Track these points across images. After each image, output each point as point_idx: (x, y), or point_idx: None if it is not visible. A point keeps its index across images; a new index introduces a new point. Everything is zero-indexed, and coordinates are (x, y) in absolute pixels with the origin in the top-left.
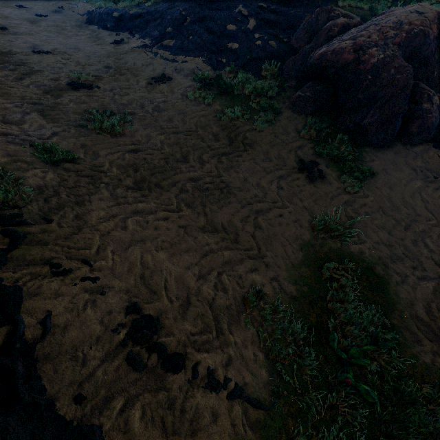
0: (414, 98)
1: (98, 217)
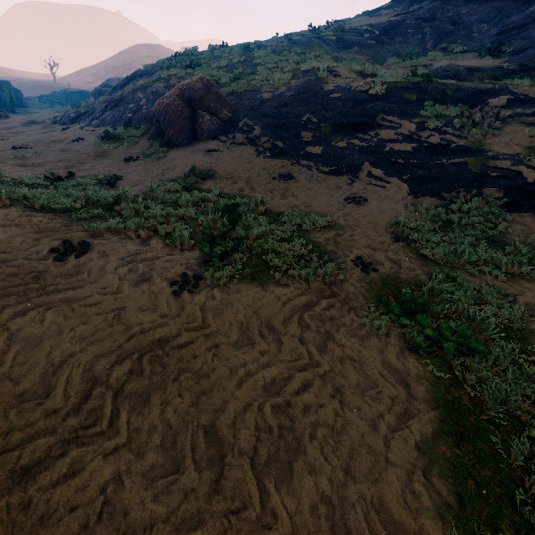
0: (197, 119)
1: None
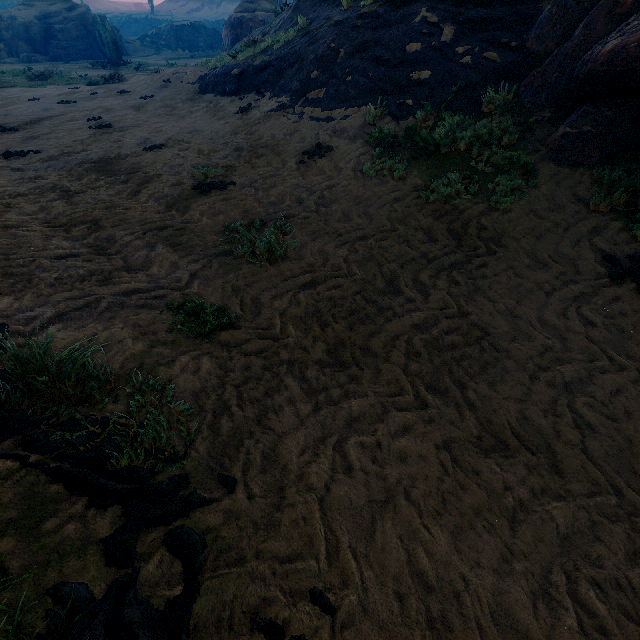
0: None
1: (299, 449)
